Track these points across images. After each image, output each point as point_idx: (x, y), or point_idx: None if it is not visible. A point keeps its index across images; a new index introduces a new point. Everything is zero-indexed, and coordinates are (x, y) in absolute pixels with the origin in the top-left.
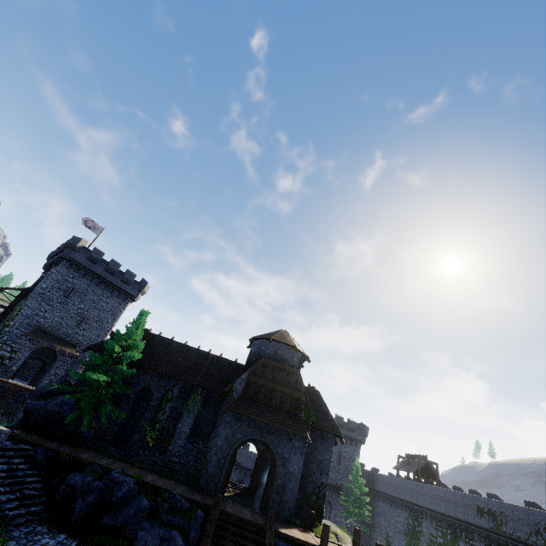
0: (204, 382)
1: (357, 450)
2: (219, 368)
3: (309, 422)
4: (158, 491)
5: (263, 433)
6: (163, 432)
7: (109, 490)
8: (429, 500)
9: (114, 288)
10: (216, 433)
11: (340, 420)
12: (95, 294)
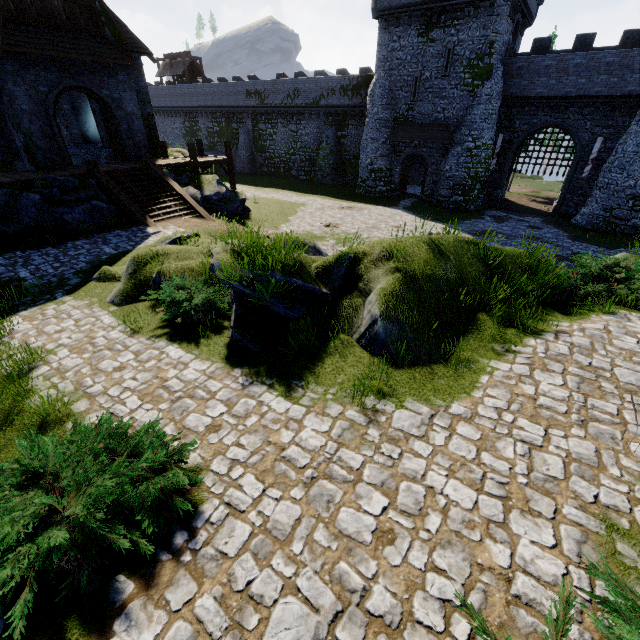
0: None
1: None
2: None
3: (121, 44)
4: (22, 186)
5: (74, 76)
6: None
7: None
8: (203, 99)
9: None
10: (10, 96)
11: None
12: None
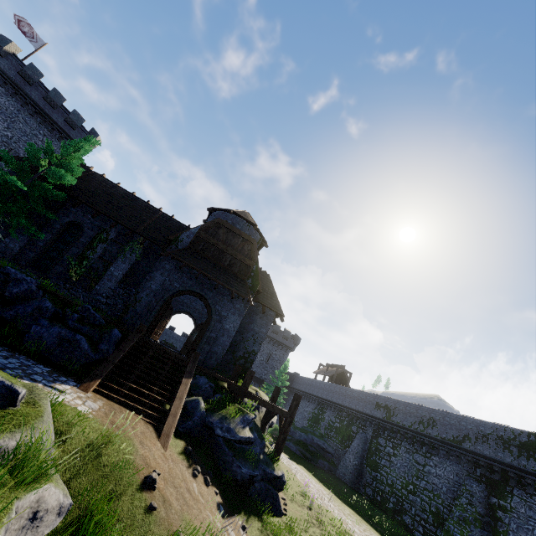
0: (147, 233)
1: (285, 355)
2: (168, 226)
3: (254, 290)
4: (69, 306)
5: (204, 289)
6: (91, 271)
7: (2, 285)
8: (337, 396)
9: (54, 127)
10: (151, 277)
11: (278, 328)
12: (27, 125)
